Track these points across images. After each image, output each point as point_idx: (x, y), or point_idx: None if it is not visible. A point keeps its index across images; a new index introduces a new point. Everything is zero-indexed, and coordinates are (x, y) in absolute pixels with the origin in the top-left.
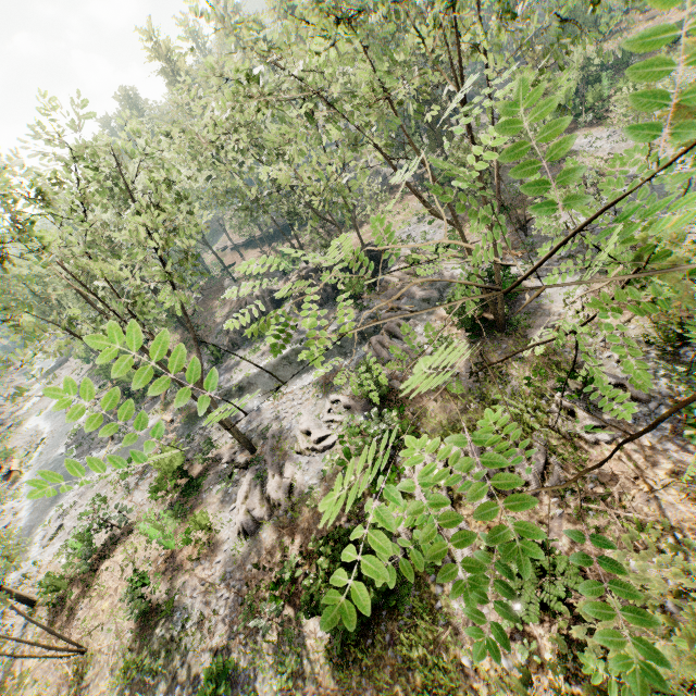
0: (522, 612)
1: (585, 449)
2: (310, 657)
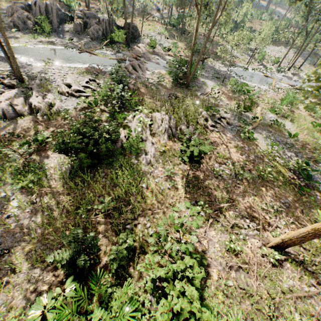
0: (186, 159)
1: (208, 132)
2: (48, 178)
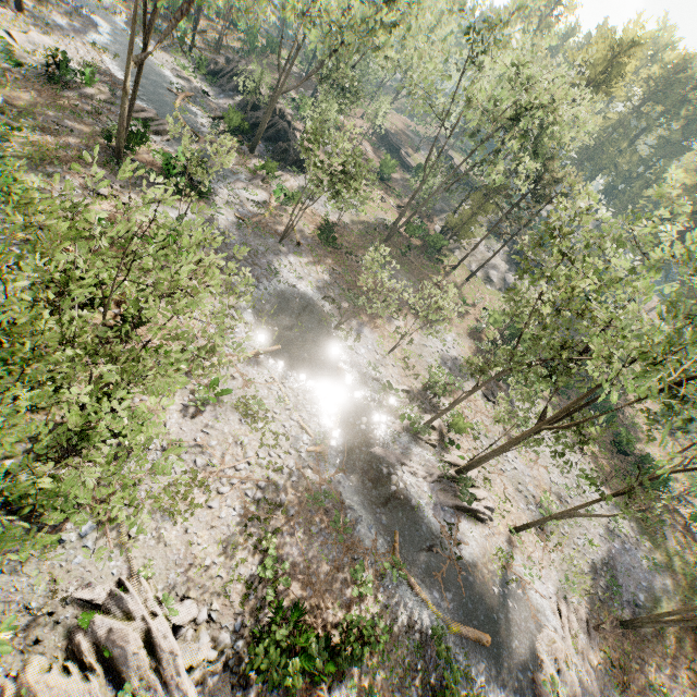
0: None
1: None
2: None
